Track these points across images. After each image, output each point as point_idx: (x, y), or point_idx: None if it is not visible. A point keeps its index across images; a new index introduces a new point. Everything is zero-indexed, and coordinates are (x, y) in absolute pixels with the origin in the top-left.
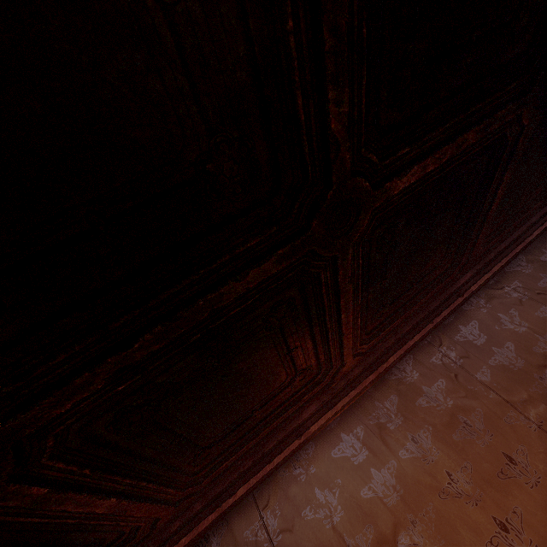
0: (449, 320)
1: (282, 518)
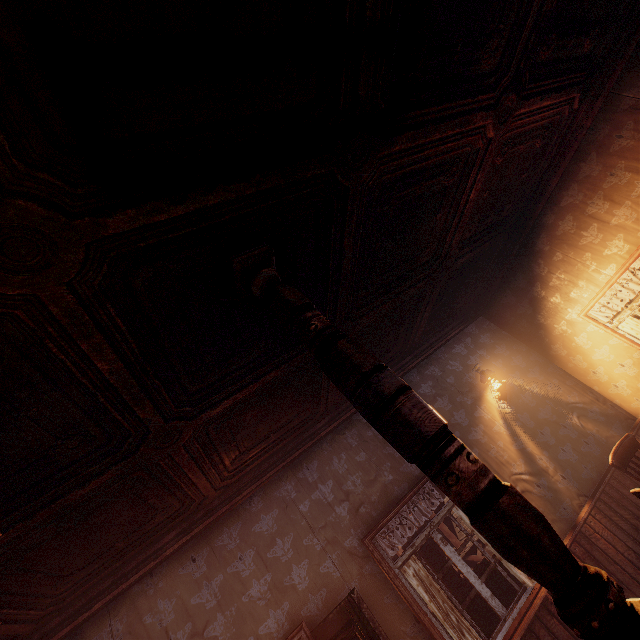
0: (300, 458)
1: (127, 624)
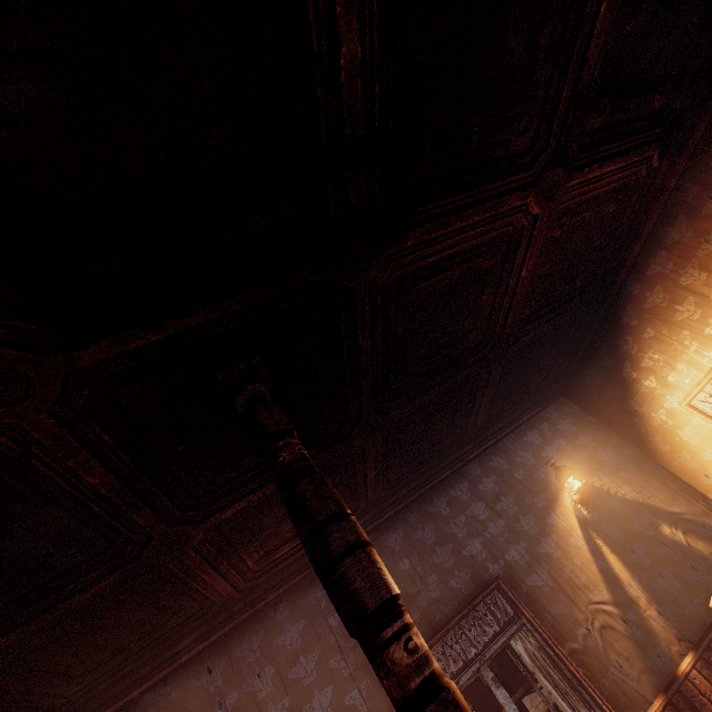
0: None
1: None
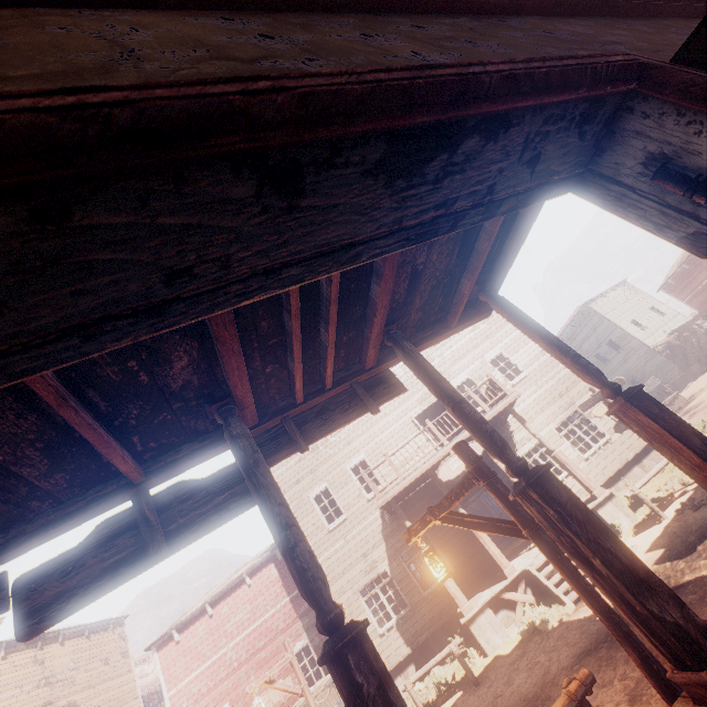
0: (481, 15)
1: None
